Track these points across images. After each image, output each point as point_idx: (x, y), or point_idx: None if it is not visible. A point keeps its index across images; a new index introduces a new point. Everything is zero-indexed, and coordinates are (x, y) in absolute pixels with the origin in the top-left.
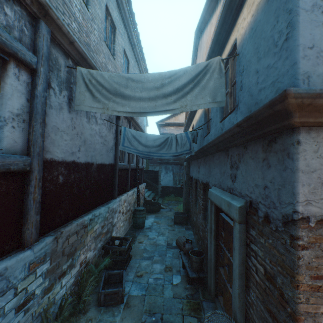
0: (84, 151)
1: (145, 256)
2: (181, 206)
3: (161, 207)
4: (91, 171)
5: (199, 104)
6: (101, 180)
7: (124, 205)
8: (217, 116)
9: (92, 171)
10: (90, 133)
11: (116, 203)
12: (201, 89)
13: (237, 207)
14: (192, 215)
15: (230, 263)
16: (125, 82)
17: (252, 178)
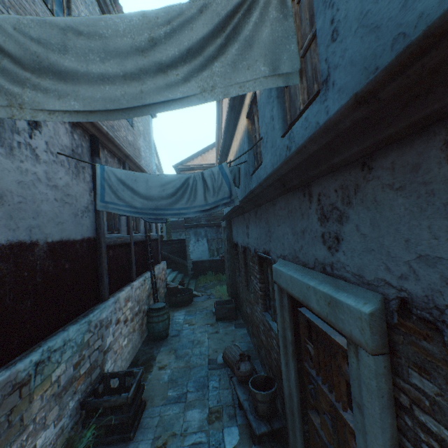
0: (2, 219)
1: (170, 396)
2: (225, 289)
3: (195, 294)
4: (30, 259)
5: (242, 82)
6: (65, 273)
7: (127, 307)
8: (274, 128)
9: (35, 259)
10: (17, 180)
11: (108, 308)
12: (244, 47)
13: (366, 314)
14: (244, 303)
15: (338, 416)
16: (59, 37)
17: (404, 239)
